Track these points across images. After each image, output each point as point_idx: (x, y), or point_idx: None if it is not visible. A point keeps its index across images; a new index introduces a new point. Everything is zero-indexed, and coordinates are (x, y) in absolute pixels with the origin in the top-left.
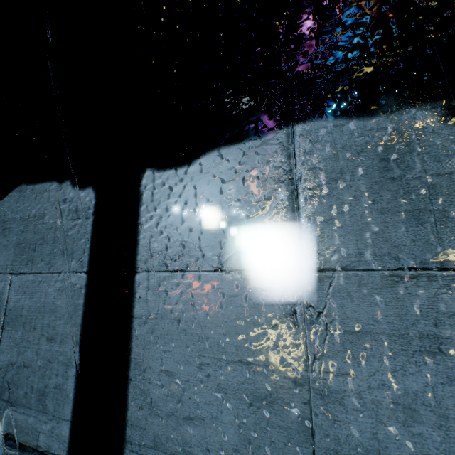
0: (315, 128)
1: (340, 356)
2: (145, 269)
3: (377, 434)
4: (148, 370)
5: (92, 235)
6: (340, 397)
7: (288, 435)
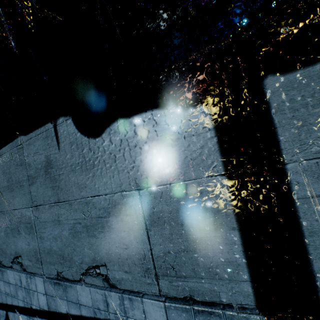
0: None
1: None
2: (295, 160)
3: None
4: None
5: (219, 144)
6: None
7: None
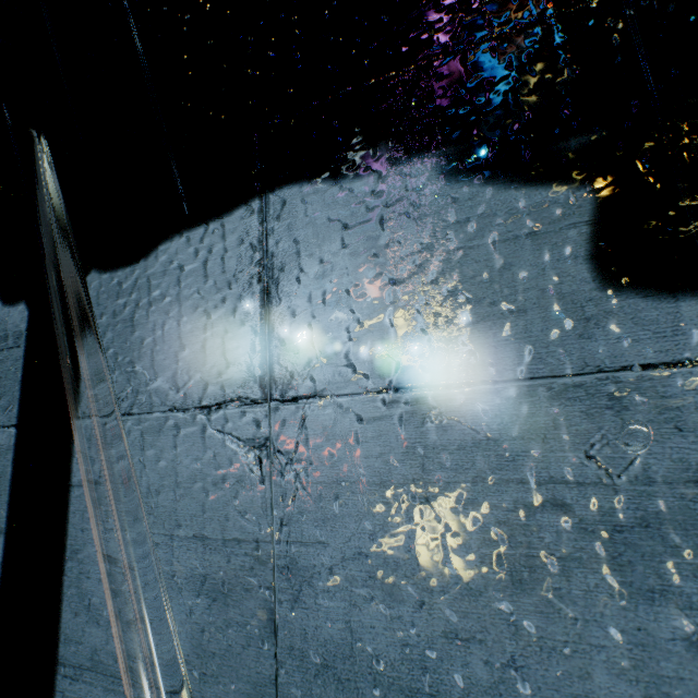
0: (292, 197)
1: (311, 518)
2: (86, 416)
3: (350, 622)
4: (88, 559)
5: (24, 371)
6: (310, 576)
7: (247, 634)
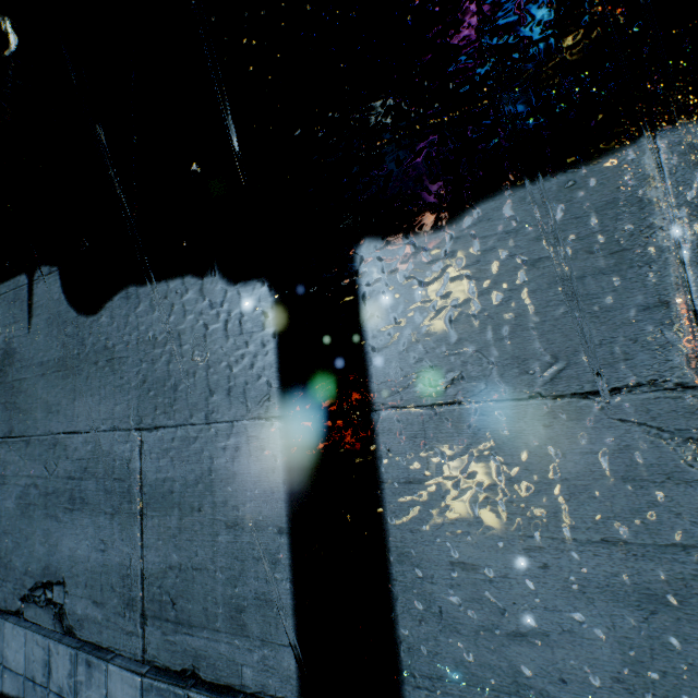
0: None
1: None
2: (390, 405)
3: None
4: (426, 563)
5: (278, 358)
6: None
7: None
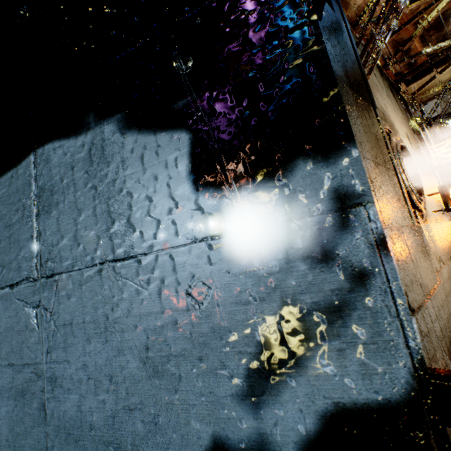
0: (48, 151)
1: (61, 347)
2: None
3: (80, 406)
4: None
5: None
6: (61, 381)
7: (34, 420)
